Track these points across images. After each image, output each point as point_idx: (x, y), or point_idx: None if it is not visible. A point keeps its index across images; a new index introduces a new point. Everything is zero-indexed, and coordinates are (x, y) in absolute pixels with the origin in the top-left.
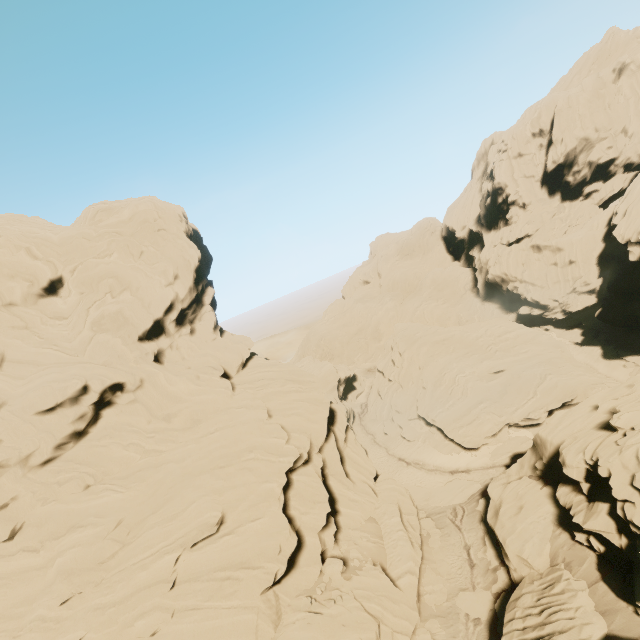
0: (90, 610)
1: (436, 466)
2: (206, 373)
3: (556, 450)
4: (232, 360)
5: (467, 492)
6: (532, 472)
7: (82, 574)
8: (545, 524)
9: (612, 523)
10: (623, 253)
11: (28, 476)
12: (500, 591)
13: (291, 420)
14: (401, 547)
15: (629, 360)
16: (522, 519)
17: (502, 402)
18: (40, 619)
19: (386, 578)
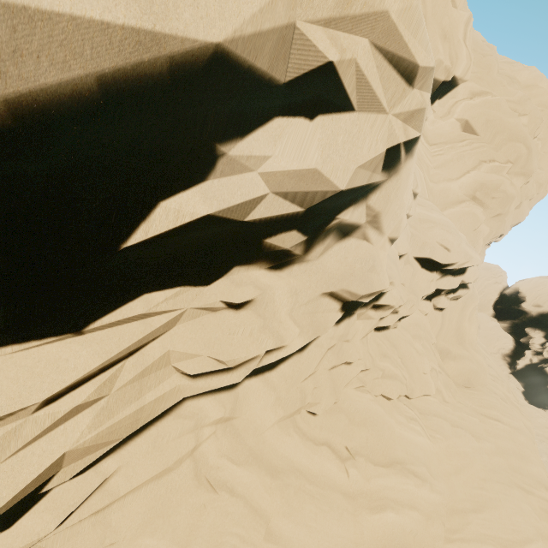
0: None
1: None
2: None
3: None
4: None
5: None
6: None
7: None
8: None
9: None
10: None
11: (367, 337)
12: None
13: None
14: None
15: None
16: None
17: None
18: None
19: None
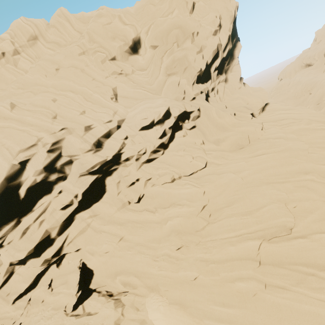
0: (197, 260)
1: None
2: (241, 111)
3: None
4: (257, 103)
5: None
6: None
7: (186, 235)
8: None
9: None
10: None
11: (142, 168)
12: None
13: None
14: None
15: None
16: None
17: None
18: (167, 255)
19: None
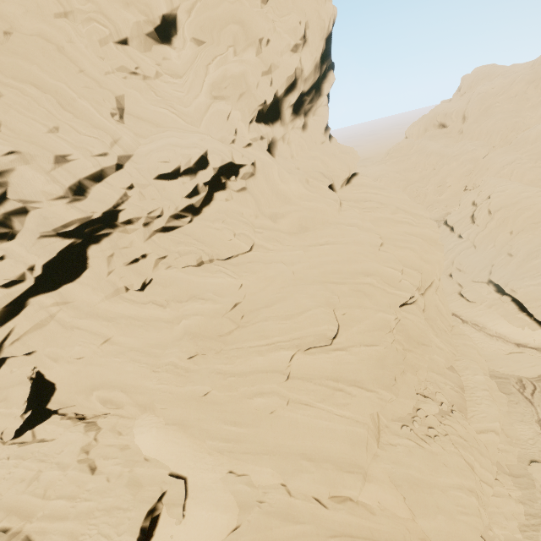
0: (213, 372)
1: (499, 333)
2: (315, 179)
3: None
4: (340, 171)
5: (538, 370)
6: None
7: (205, 340)
8: None
9: None
10: None
11: (153, 239)
12: None
13: (403, 253)
14: (486, 406)
15: None
16: None
17: None
18: (173, 365)
19: (472, 430)
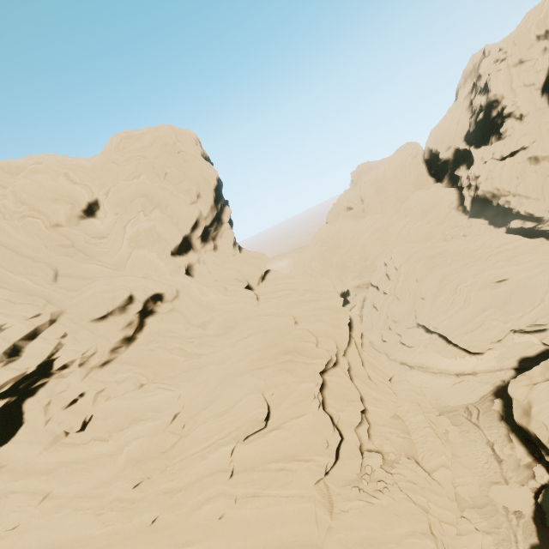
0: (160, 494)
1: (440, 369)
2: (232, 285)
3: None
4: (253, 273)
5: (478, 393)
6: None
7: (148, 462)
8: None
9: None
10: None
11: (91, 376)
12: (539, 486)
13: (316, 326)
14: (431, 443)
15: None
16: None
17: (506, 309)
18: (118, 500)
19: (423, 471)
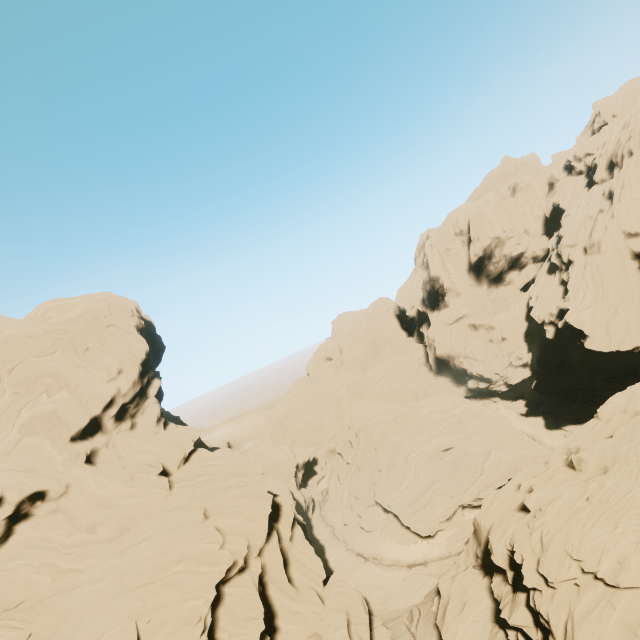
0: None
1: (394, 560)
2: (142, 472)
3: (488, 535)
4: (173, 455)
5: (424, 589)
6: (475, 561)
7: None
8: (483, 622)
9: (529, 615)
10: (543, 331)
11: None
12: None
13: (229, 520)
14: None
15: (568, 430)
16: (464, 618)
17: (453, 481)
18: None
19: None
